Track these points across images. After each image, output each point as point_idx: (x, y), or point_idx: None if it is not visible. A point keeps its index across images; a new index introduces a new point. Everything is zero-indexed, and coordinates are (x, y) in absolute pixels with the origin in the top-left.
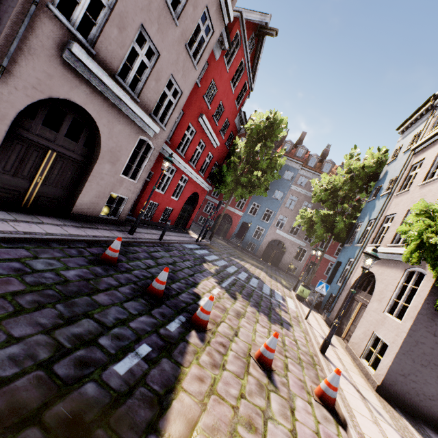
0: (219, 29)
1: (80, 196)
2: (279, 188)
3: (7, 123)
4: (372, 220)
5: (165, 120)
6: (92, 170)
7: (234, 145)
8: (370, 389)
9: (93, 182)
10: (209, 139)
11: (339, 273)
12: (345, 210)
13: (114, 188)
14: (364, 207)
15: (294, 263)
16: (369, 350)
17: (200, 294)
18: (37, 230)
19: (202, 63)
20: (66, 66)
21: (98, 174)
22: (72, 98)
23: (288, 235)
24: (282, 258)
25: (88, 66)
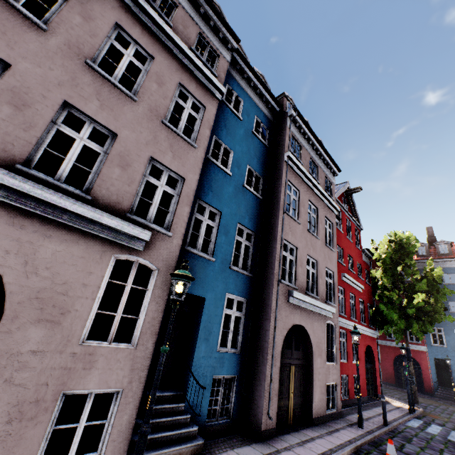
0: (334, 219)
1: (313, 397)
2: (450, 297)
3: (278, 359)
4: None
5: (331, 298)
6: (312, 369)
7: (373, 279)
8: None
9: (315, 379)
10: (354, 288)
11: None
12: None
13: (326, 378)
14: None
15: None
16: None
17: None
18: (322, 448)
19: (335, 245)
20: (289, 305)
21: (316, 370)
22: (295, 322)
23: None
24: None
25: (299, 298)
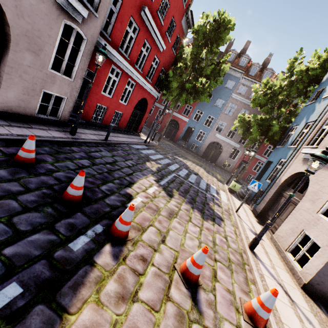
0: None
1: (1, 91)
2: (221, 97)
3: None
4: (310, 123)
5: (95, 3)
6: (6, 59)
7: (180, 51)
8: (296, 286)
9: (13, 75)
10: (154, 41)
11: (268, 171)
12: (282, 114)
13: (45, 85)
14: (301, 110)
15: (228, 161)
16: (296, 245)
17: (133, 195)
18: None
19: None
20: None
21: (18, 65)
22: None
23: (225, 138)
24: (219, 157)
25: None
